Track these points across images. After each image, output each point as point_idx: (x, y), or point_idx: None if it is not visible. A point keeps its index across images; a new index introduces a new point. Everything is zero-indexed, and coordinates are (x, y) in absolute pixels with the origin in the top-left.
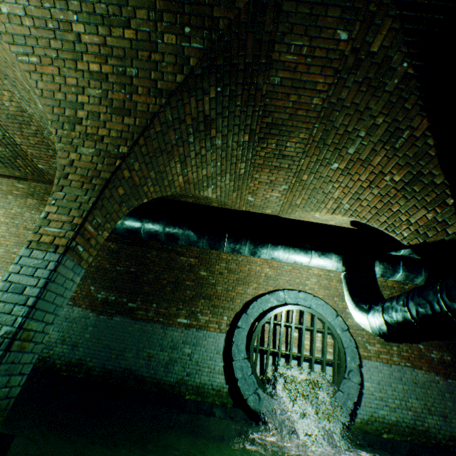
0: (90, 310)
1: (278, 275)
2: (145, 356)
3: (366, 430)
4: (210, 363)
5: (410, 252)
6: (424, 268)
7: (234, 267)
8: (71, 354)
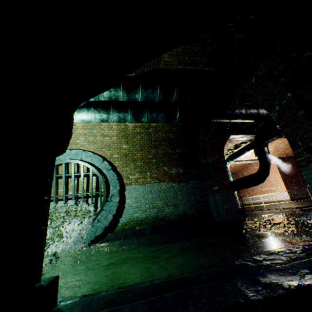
0: None
1: None
2: None
3: (125, 229)
4: None
5: (109, 95)
6: (130, 108)
7: None
8: None
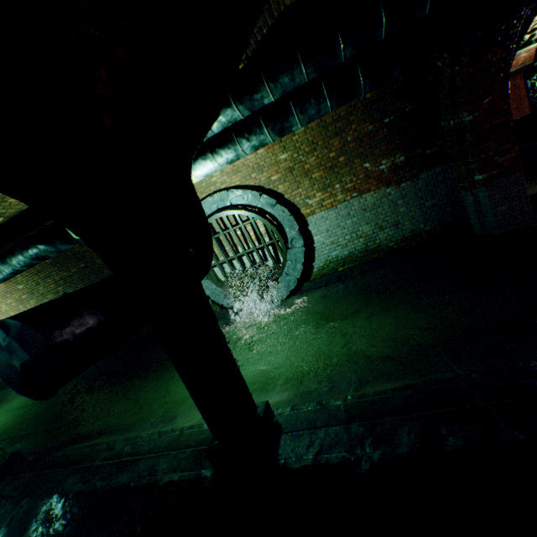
0: None
1: None
2: None
3: (324, 274)
4: None
5: (221, 126)
6: (264, 123)
7: None
8: None
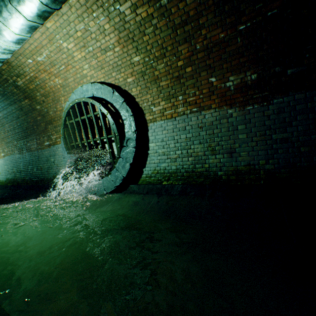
0: (19, 154)
1: (65, 80)
2: (40, 169)
3: (150, 182)
4: (62, 163)
5: None
6: None
7: (43, 92)
8: (21, 176)
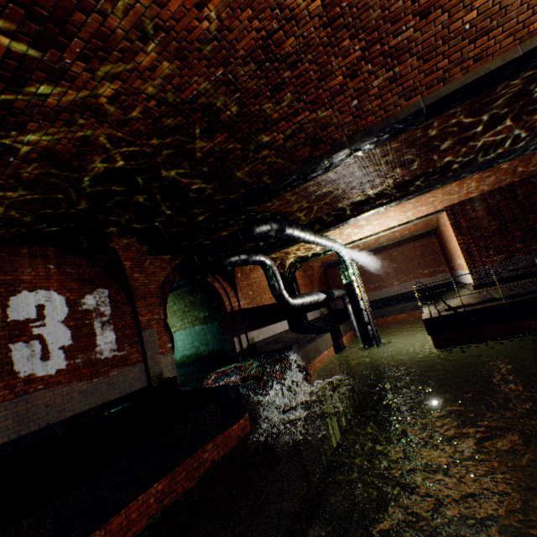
0: None
1: None
2: None
3: (181, 362)
4: None
5: None
6: None
7: None
8: None
